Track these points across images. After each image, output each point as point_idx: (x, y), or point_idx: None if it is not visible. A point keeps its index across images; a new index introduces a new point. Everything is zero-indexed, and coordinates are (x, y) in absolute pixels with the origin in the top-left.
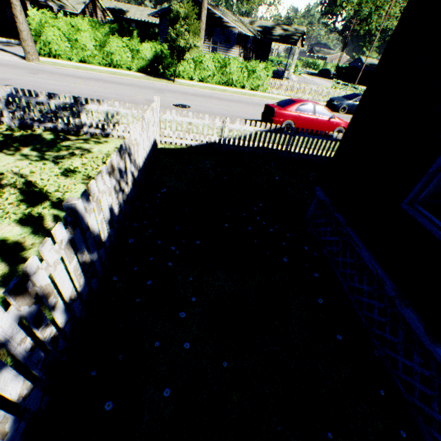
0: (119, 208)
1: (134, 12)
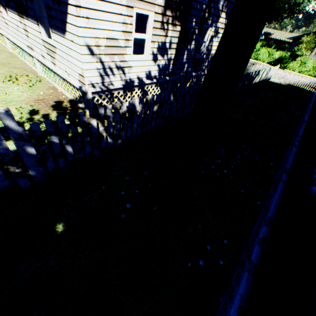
0: (262, 79)
1: (277, 34)
